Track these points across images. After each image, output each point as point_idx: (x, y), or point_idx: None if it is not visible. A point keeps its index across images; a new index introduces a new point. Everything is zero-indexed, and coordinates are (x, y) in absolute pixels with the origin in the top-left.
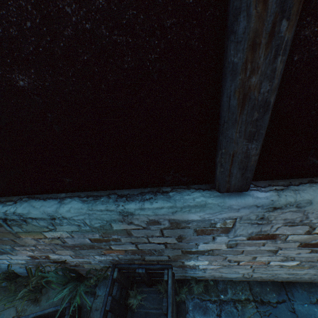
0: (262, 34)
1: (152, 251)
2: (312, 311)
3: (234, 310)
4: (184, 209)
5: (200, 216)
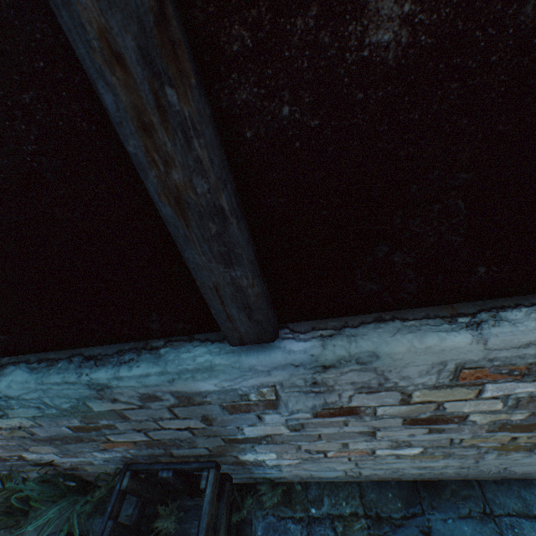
0: (146, 109)
1: (177, 442)
2: (459, 530)
3: (331, 534)
4: (183, 375)
5: (217, 384)
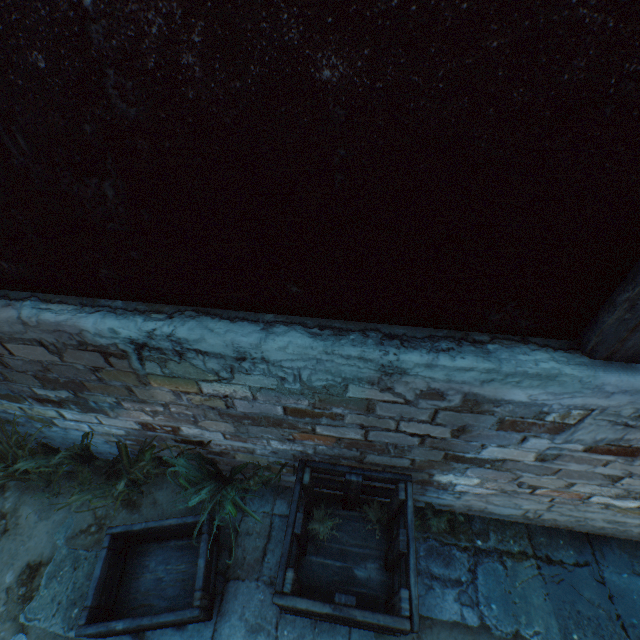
0: None
1: (388, 447)
2: (634, 585)
3: (500, 567)
4: (509, 378)
5: (531, 396)
